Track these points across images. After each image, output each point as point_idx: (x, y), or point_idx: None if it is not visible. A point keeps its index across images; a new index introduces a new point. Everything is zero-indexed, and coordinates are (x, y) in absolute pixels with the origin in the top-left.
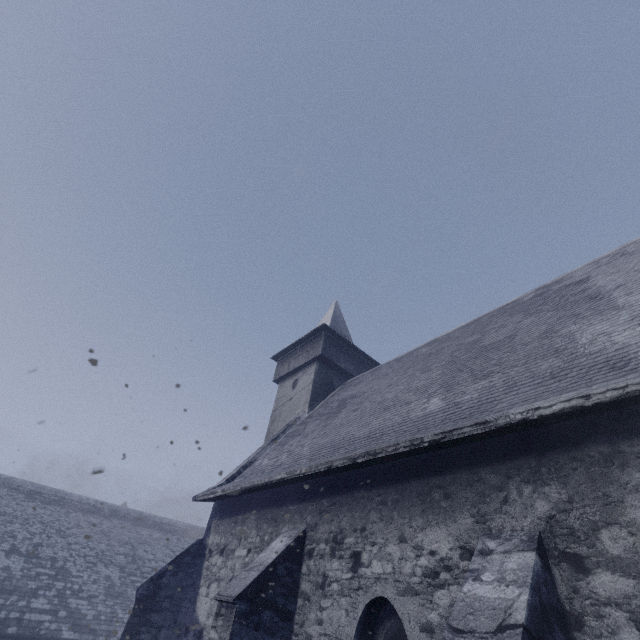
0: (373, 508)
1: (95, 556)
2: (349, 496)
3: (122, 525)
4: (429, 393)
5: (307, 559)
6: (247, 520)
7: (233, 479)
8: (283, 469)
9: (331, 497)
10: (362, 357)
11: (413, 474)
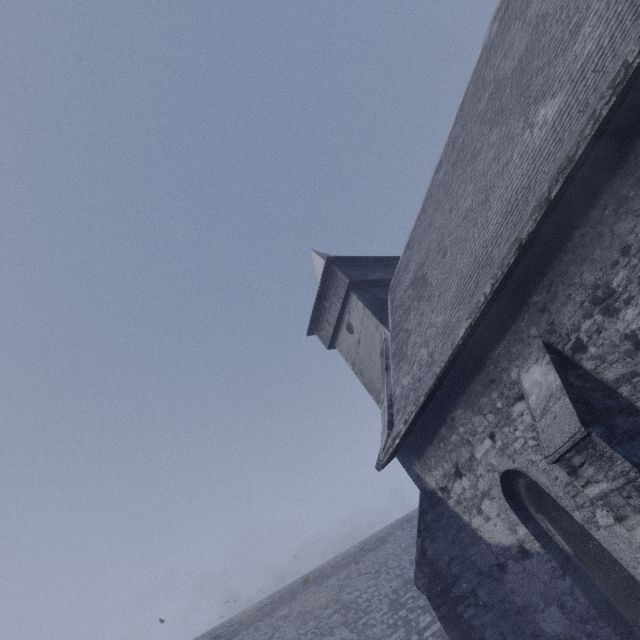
0: (613, 223)
1: (314, 636)
2: (563, 257)
3: (309, 594)
4: (520, 130)
5: (581, 355)
6: (455, 422)
7: (392, 424)
8: (446, 342)
9: (539, 286)
10: (380, 263)
11: (629, 139)
